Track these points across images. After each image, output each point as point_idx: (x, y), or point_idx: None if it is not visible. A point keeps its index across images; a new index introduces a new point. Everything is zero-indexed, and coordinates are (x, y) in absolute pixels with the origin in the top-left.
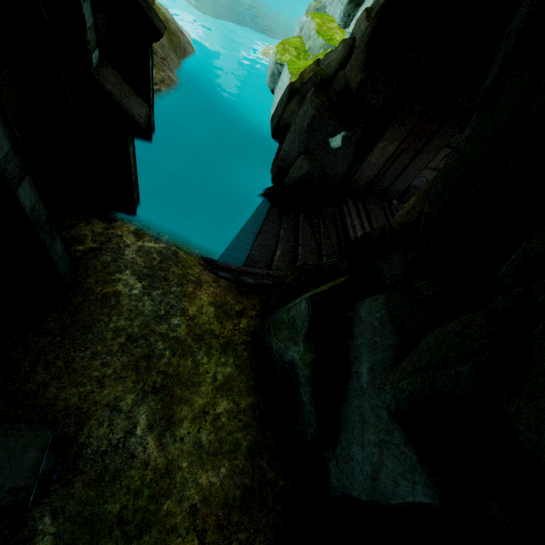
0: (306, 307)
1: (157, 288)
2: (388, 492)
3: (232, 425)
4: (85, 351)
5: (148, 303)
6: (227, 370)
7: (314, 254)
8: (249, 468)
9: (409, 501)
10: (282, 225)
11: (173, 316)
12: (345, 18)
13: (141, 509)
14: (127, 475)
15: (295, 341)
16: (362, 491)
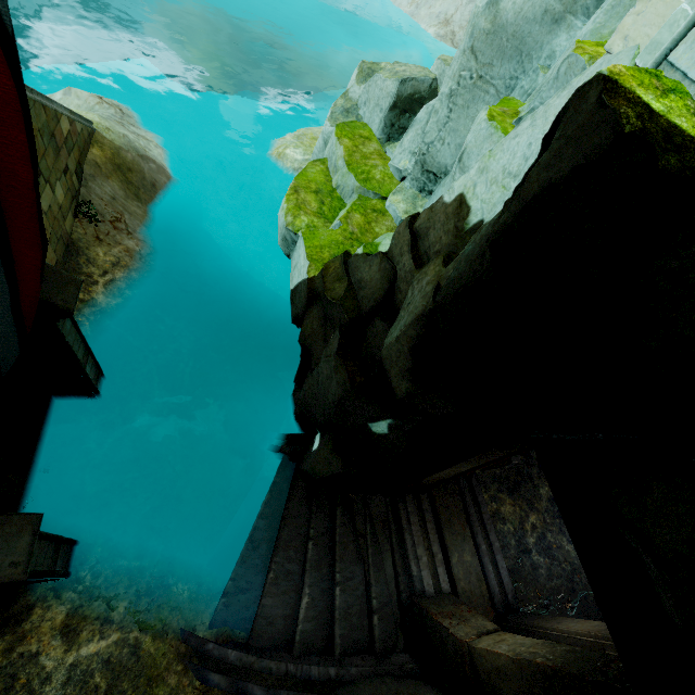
0: None
1: None
2: None
3: None
4: None
5: None
6: None
7: (360, 595)
8: None
9: None
10: (310, 530)
11: None
12: (387, 128)
13: None
14: None
15: None
16: None
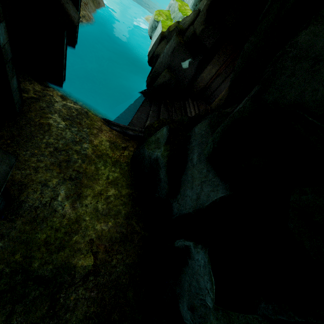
0: (166, 131)
1: (75, 127)
2: (204, 201)
3: (116, 202)
4: (26, 151)
5: (69, 133)
6: (115, 174)
7: None
8: (125, 224)
9: (214, 199)
10: (151, 108)
11: (84, 143)
12: (194, 6)
13: (59, 238)
14: (51, 220)
15: (158, 148)
16: (190, 208)
